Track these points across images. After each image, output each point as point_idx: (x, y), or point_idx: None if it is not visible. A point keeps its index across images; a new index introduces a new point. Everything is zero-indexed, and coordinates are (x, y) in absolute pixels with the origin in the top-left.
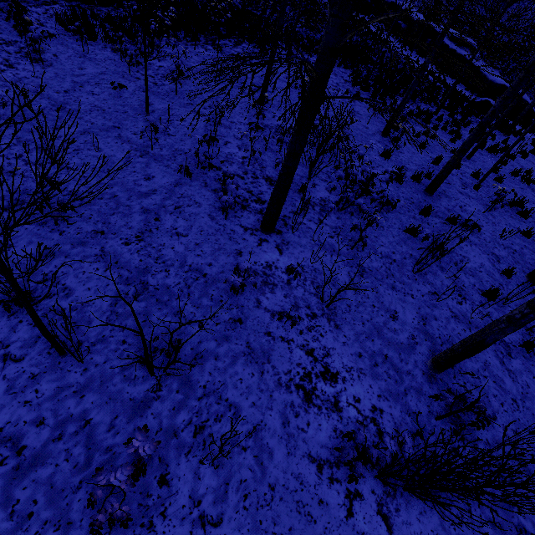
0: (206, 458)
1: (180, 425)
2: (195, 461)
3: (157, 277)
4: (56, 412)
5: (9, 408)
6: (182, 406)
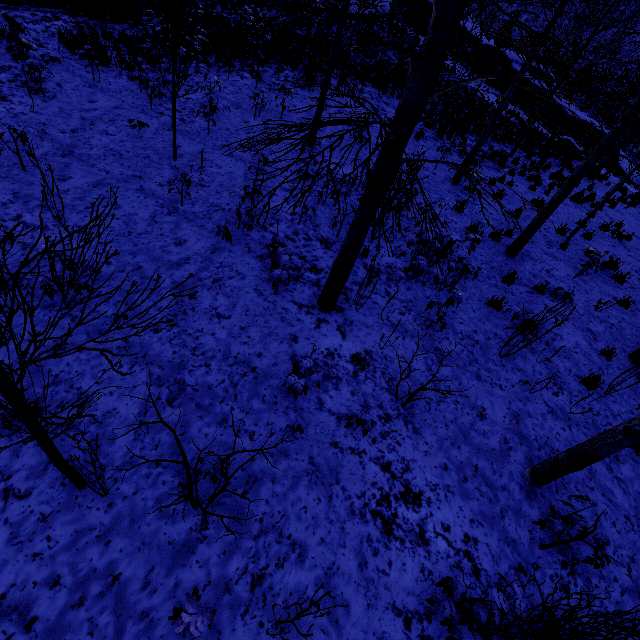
0: (267, 619)
1: (234, 575)
2: (254, 623)
3: (196, 375)
4: (75, 567)
5: (13, 564)
6: (235, 549)
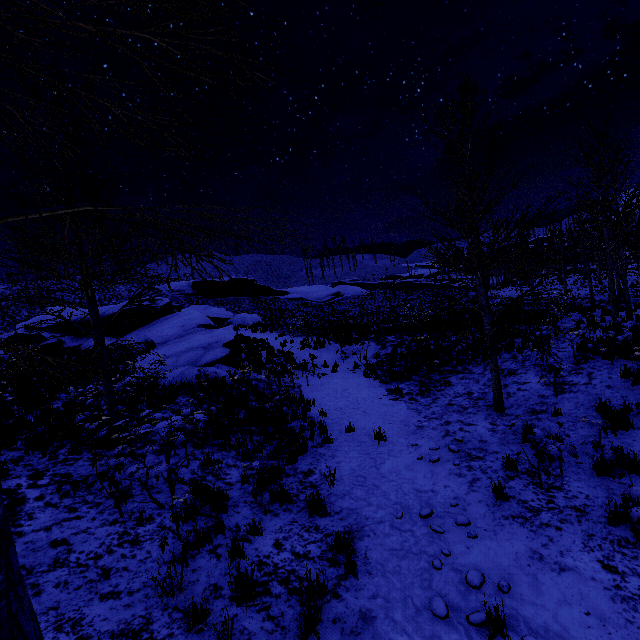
0: None
1: None
2: None
3: None
4: None
5: None
6: None
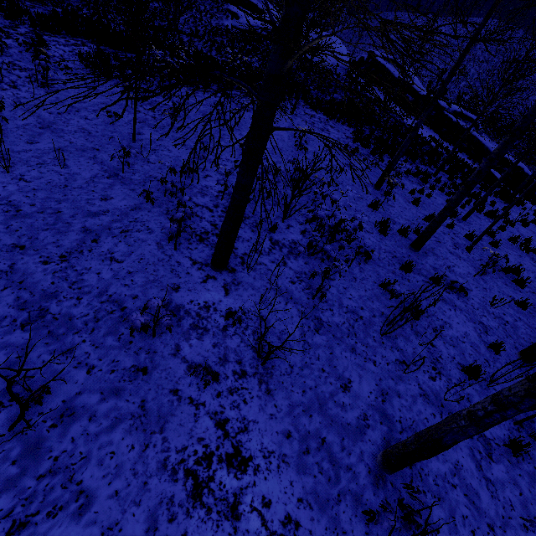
0: None
1: None
2: None
3: (63, 305)
4: None
5: None
6: (9, 486)
